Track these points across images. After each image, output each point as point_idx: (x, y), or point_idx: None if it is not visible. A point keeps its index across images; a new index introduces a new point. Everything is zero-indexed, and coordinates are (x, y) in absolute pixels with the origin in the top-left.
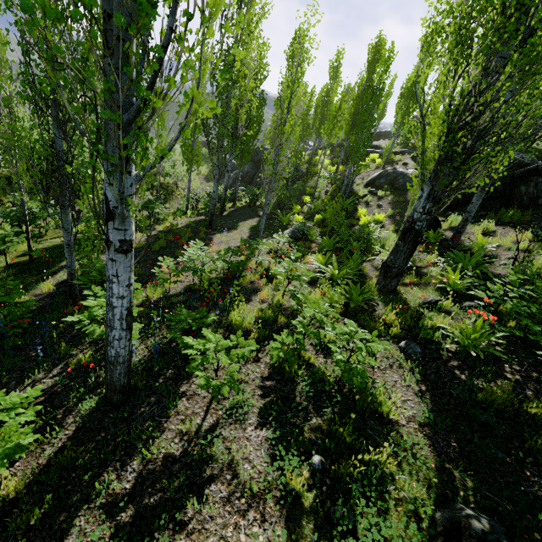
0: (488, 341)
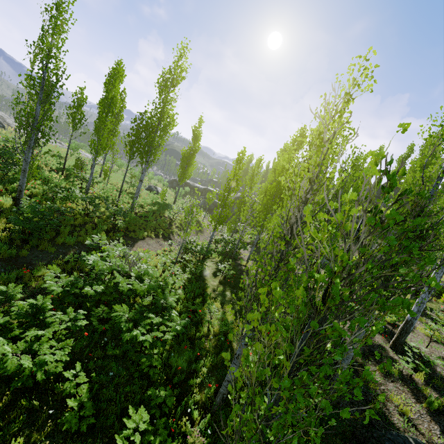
0: None
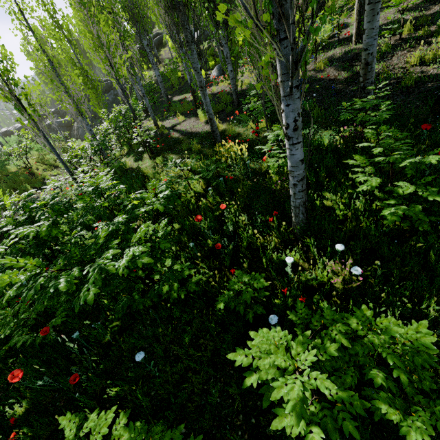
0: None
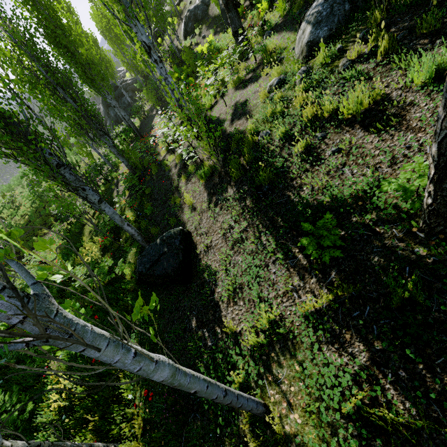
0: (288, 2)
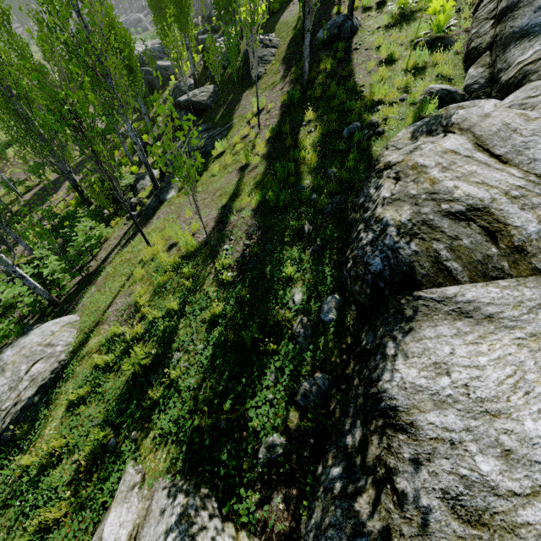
0: None
